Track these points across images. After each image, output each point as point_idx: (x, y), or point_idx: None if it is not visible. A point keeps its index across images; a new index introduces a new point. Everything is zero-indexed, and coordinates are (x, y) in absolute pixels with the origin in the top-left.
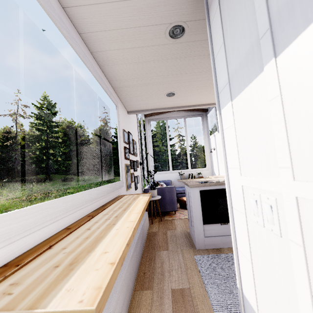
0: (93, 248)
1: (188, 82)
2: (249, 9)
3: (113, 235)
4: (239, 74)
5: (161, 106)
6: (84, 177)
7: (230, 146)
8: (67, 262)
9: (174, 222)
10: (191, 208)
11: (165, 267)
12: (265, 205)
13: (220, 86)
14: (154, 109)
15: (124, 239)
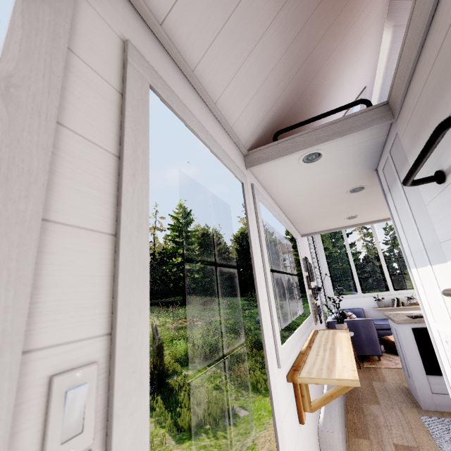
0: (333, 364)
1: (372, 207)
2: (413, 228)
3: (341, 359)
4: (416, 255)
5: (340, 226)
6: (225, 299)
7: (423, 298)
8: (325, 368)
9: (380, 372)
10: (403, 351)
11: (380, 422)
12: (449, 343)
13: (406, 252)
14: (331, 229)
15: (351, 362)
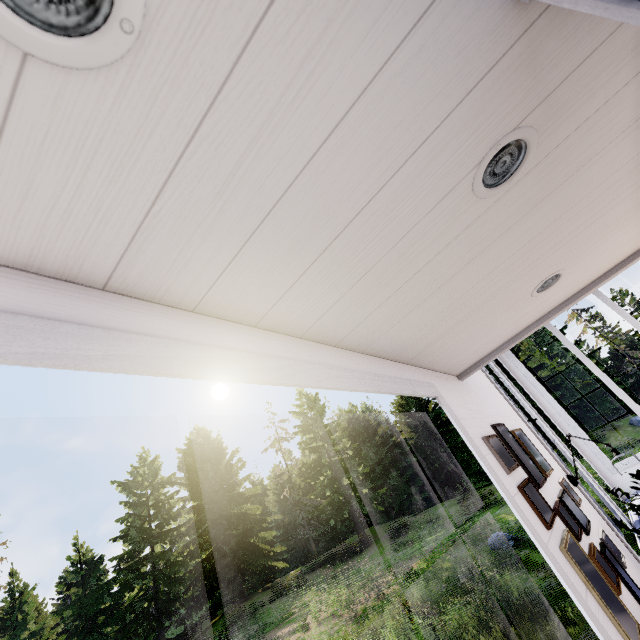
0: None
1: (588, 227)
2: None
3: None
4: None
5: (533, 318)
6: (425, 513)
7: None
8: None
9: None
10: None
11: None
12: None
13: None
14: (518, 335)
15: None
